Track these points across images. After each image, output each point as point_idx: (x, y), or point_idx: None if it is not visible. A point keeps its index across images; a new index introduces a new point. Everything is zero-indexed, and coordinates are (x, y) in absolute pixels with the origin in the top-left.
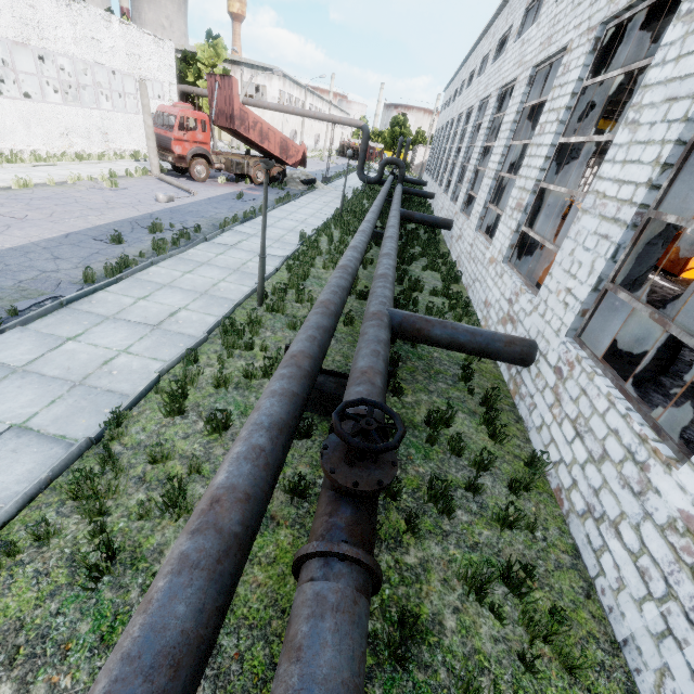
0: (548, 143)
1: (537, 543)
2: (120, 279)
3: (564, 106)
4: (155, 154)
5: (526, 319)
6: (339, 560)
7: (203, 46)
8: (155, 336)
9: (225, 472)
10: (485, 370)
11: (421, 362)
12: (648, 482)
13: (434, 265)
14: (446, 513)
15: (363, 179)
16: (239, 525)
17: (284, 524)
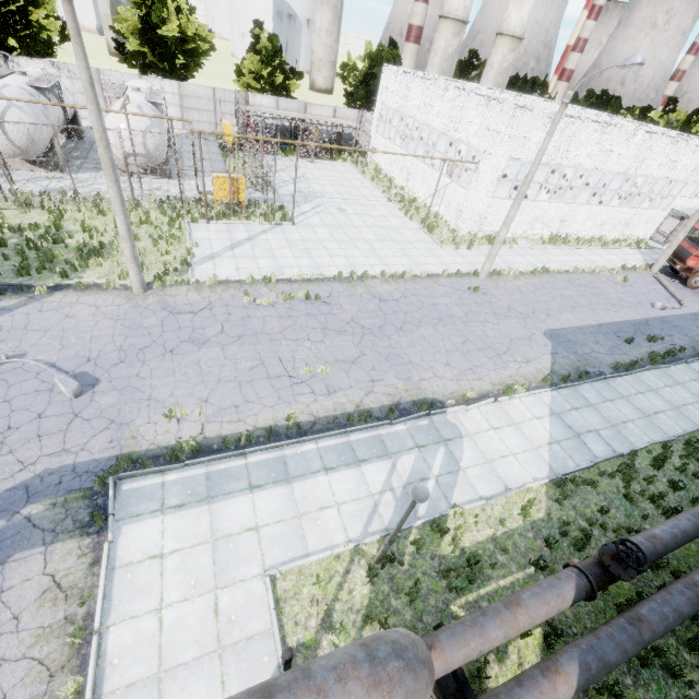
0: None
1: None
2: (630, 373)
3: None
4: (665, 258)
5: None
6: None
7: None
8: (646, 421)
9: None
10: None
11: None
12: None
13: None
14: None
15: None
16: None
17: (694, 543)
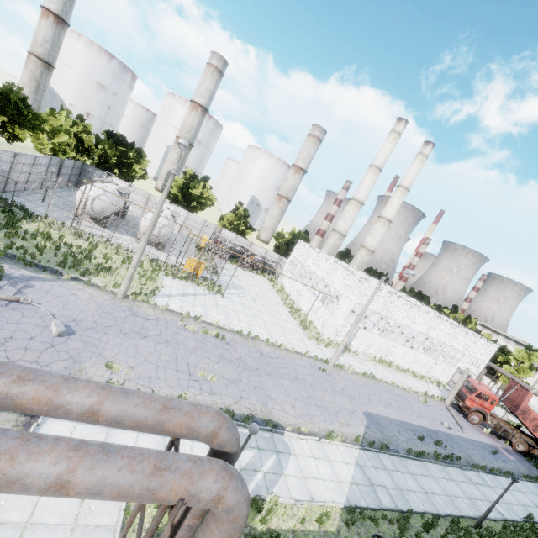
0: None
1: None
2: (418, 459)
3: None
4: (453, 396)
5: None
6: None
7: (520, 350)
8: (424, 496)
9: None
10: None
11: None
12: None
13: None
14: None
15: None
16: None
17: None
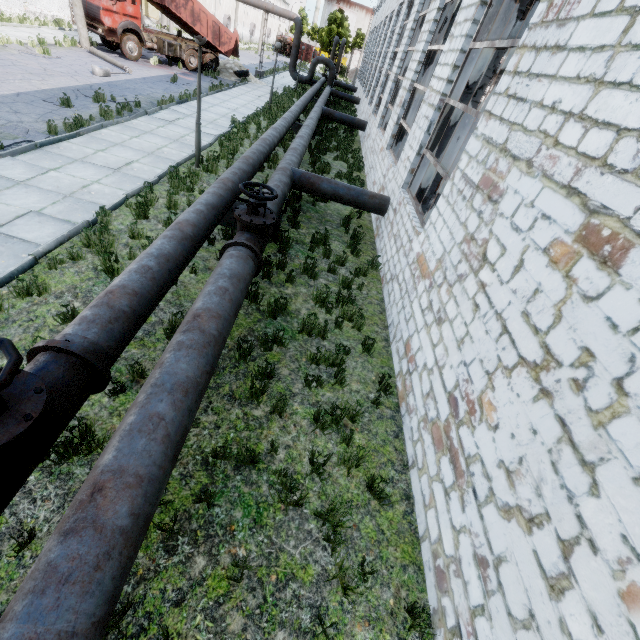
0: (421, 50)
1: (362, 295)
2: (79, 134)
3: (433, 19)
4: (83, 24)
5: (389, 185)
6: (241, 245)
7: None
8: (117, 176)
9: (182, 216)
10: (362, 224)
11: (317, 214)
12: (411, 247)
13: (344, 156)
14: (313, 279)
15: (295, 77)
16: (191, 233)
17: None
